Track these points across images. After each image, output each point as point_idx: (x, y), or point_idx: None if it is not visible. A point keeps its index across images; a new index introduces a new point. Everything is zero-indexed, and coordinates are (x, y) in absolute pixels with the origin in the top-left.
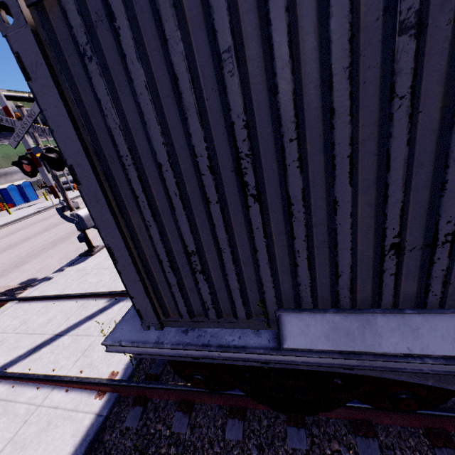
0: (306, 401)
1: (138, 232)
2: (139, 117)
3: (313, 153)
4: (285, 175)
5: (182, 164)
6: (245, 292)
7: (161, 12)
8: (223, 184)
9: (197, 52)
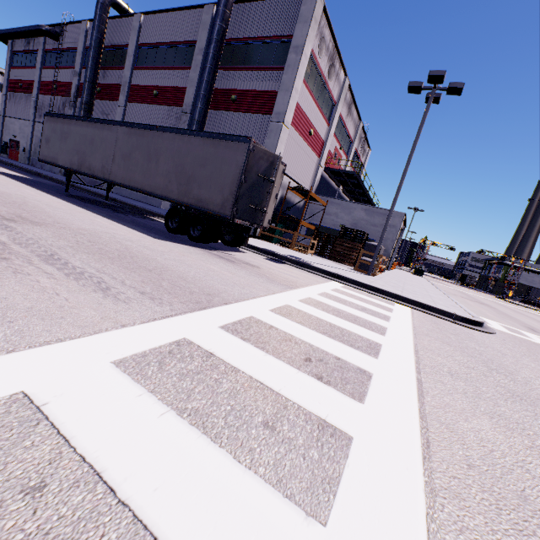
0: (534, 304)
1: (531, 294)
2: (534, 291)
3: (539, 295)
4: (539, 295)
5: (535, 293)
6: (534, 298)
7: (537, 290)
8: (536, 294)
9: (538, 291)
